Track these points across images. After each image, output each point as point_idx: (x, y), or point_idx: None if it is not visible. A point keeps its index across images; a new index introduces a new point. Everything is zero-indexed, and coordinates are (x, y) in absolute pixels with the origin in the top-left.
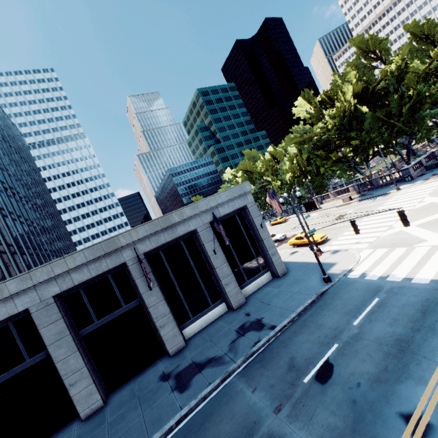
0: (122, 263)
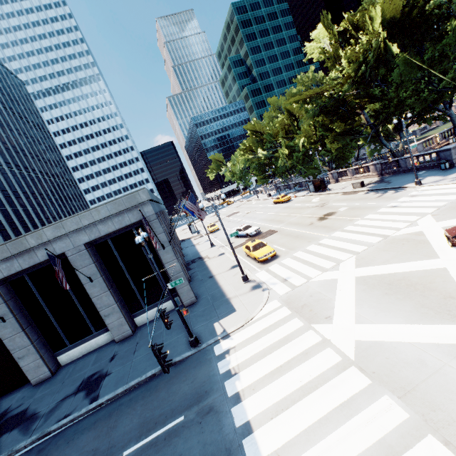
0: None
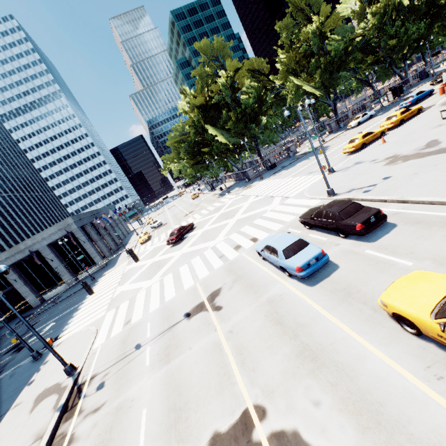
0: None
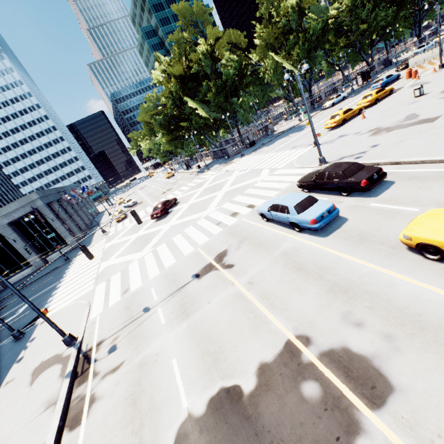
0: None
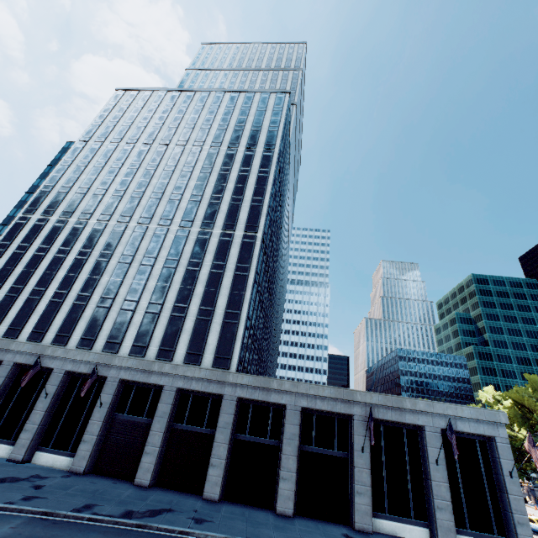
0: (350, 414)
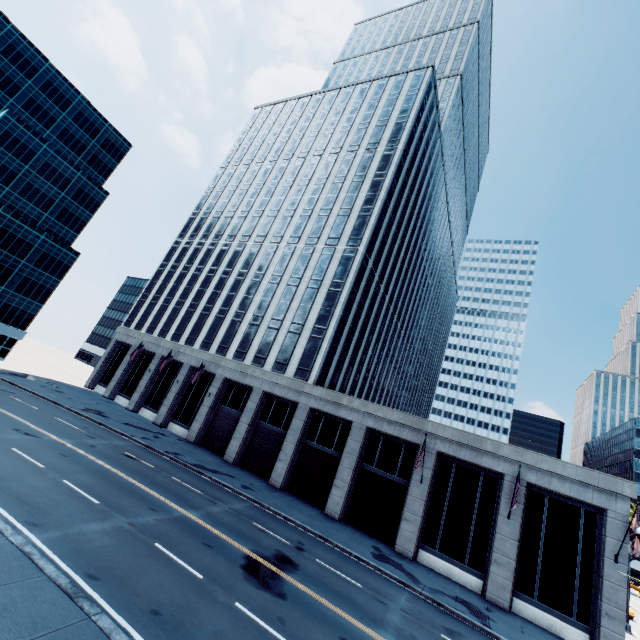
0: (417, 443)
